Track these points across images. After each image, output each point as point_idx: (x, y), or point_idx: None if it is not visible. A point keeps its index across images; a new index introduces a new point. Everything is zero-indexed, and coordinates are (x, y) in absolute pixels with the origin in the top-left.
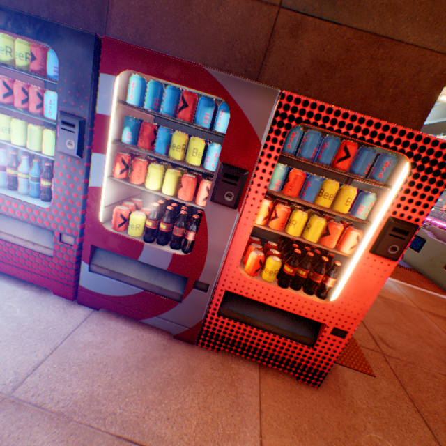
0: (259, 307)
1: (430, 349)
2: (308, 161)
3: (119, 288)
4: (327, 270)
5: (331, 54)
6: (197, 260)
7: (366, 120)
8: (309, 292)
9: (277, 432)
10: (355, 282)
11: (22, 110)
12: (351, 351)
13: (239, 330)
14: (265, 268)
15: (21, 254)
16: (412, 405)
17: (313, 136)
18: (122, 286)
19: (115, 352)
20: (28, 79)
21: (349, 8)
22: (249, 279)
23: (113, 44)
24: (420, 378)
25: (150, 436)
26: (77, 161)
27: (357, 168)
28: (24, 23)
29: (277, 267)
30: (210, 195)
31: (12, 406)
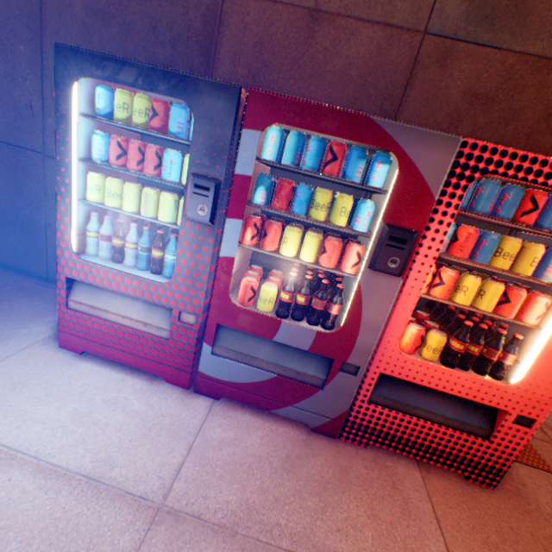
0: (418, 392)
1: None
2: (483, 216)
3: (247, 373)
4: (504, 345)
5: (488, 84)
6: (346, 338)
7: None
8: (481, 372)
9: (465, 545)
10: (548, 359)
11: (136, 172)
12: None
13: (394, 420)
14: (425, 345)
15: (131, 336)
16: None
17: (491, 186)
18: (251, 371)
19: (254, 451)
20: (127, 134)
21: (511, 29)
22: (410, 359)
23: (260, 96)
24: None
25: (326, 551)
26: (207, 228)
27: (547, 221)
28: (157, 78)
29: (443, 343)
30: (367, 261)
31: (169, 517)
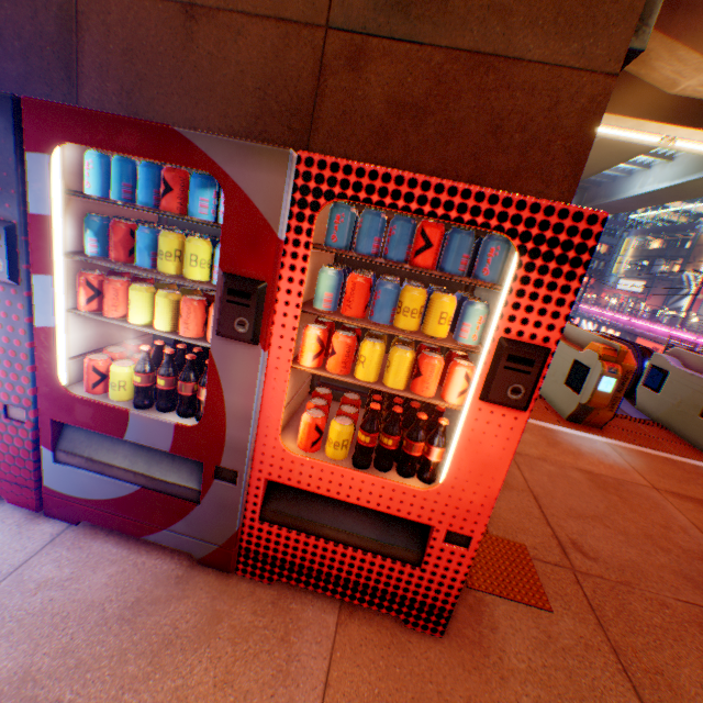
0: (327, 504)
1: (664, 557)
2: (370, 258)
3: (103, 486)
4: (430, 434)
5: (415, 90)
6: (213, 432)
7: (434, 184)
8: (404, 473)
9: None
10: (468, 451)
11: None
12: (515, 569)
13: (298, 545)
14: (328, 438)
15: None
16: (616, 659)
17: (369, 218)
18: (108, 483)
19: (88, 595)
20: None
21: (432, 18)
22: (299, 458)
23: (38, 108)
24: (637, 610)
25: None
26: (14, 289)
27: (448, 262)
28: None
29: (346, 434)
30: (215, 326)
31: None
